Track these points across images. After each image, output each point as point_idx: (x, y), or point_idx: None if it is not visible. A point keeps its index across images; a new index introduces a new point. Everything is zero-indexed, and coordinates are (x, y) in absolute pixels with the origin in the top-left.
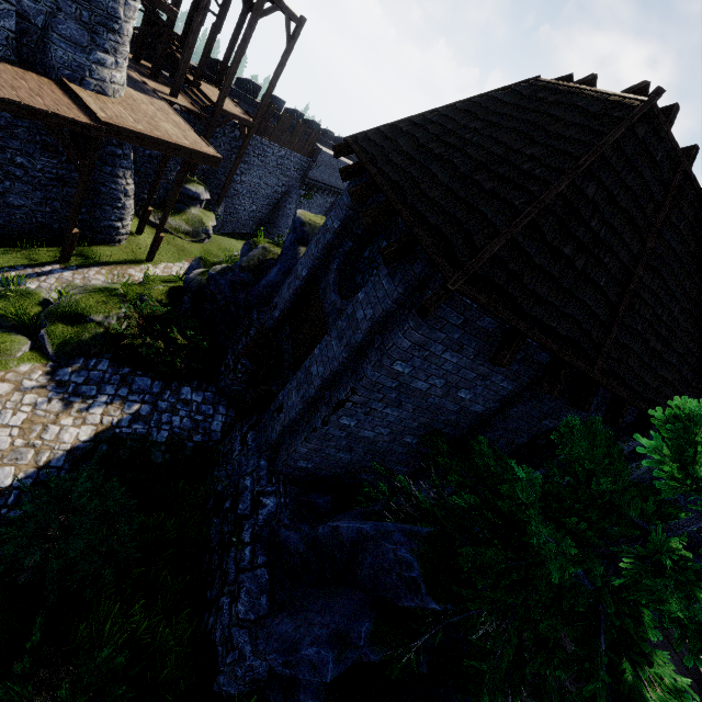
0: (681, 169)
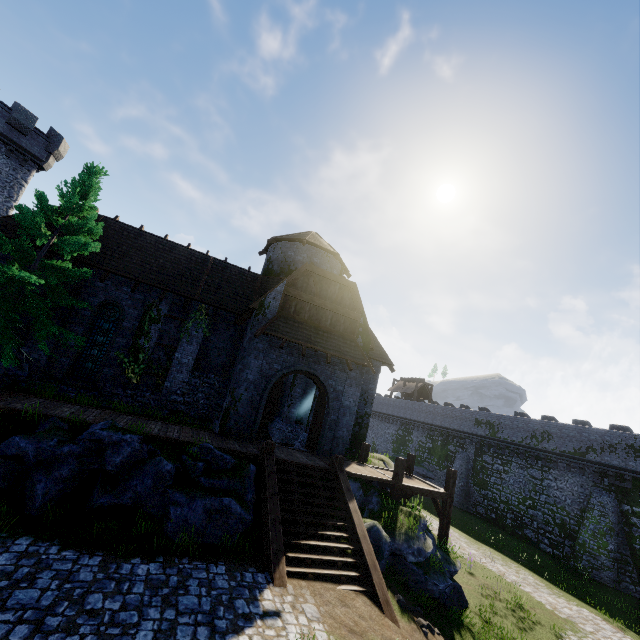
0: (102, 216)
